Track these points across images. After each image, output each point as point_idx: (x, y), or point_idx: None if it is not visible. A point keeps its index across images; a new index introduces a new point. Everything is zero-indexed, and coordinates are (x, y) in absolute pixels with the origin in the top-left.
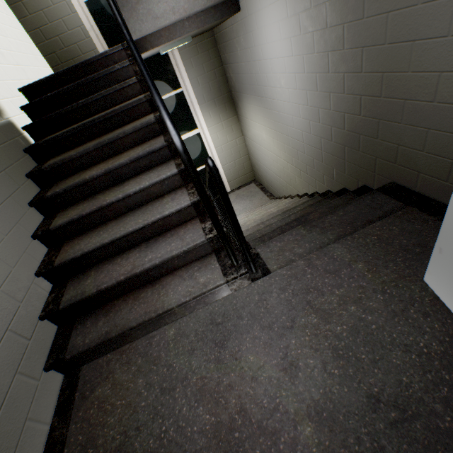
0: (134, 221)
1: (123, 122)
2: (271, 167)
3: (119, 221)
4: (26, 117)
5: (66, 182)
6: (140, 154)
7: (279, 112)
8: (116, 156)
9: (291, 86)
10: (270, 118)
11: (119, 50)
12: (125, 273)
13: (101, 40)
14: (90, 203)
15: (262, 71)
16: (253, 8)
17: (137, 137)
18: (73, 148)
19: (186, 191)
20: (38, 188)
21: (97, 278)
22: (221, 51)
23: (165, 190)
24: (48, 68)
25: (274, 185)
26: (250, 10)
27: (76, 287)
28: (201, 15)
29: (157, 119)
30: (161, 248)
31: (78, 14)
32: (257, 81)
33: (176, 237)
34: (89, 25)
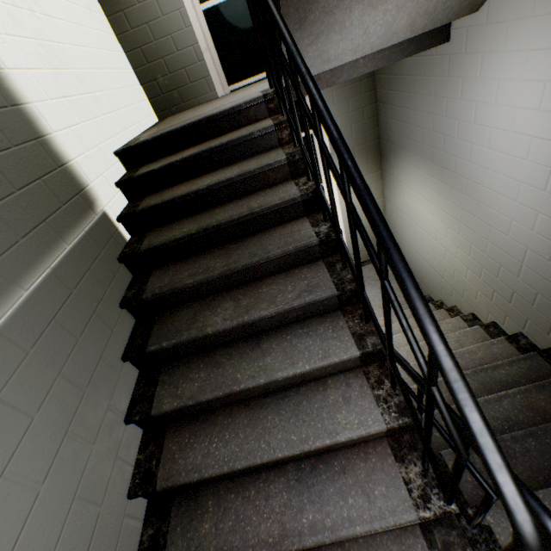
0: (282, 433)
1: (260, 227)
2: (426, 256)
3: (254, 415)
4: (121, 197)
5: (175, 324)
6: (294, 305)
7: (481, 202)
8: (248, 285)
9: (529, 181)
10: (454, 201)
11: (257, 102)
12: (269, 542)
13: (216, 63)
14: (210, 373)
15: (465, 137)
16: (484, 44)
17: (284, 262)
18: (183, 257)
19: (368, 387)
20: (133, 319)
21: (219, 526)
22: (379, 83)
23: (328, 371)
24: (145, 101)
25: (423, 277)
26: (473, 45)
27: (186, 532)
28: (385, 49)
29: (321, 241)
30: (327, 498)
31: (193, 29)
32: (444, 146)
33: (353, 480)
34: (205, 43)
